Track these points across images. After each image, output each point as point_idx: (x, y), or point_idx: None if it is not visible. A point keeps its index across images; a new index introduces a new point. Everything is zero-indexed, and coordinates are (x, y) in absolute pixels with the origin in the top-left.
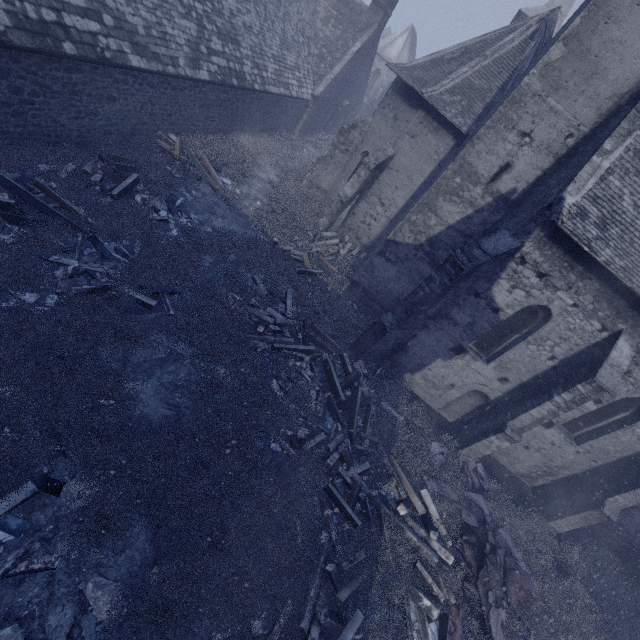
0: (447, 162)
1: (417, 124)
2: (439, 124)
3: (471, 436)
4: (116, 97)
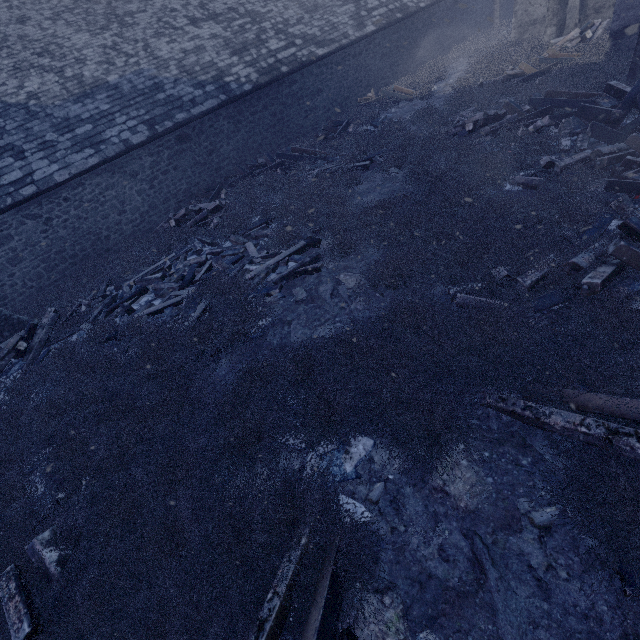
0: None
1: None
2: None
3: None
4: (321, 88)
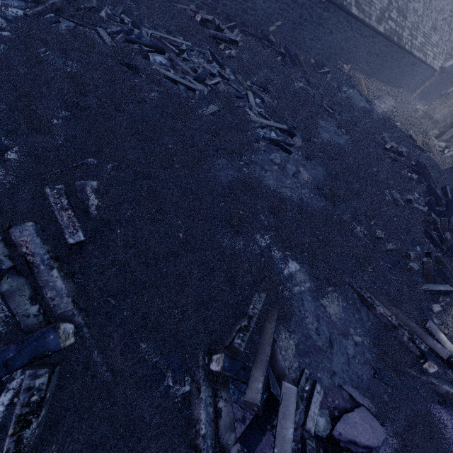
0: None
1: None
2: None
3: None
4: (333, 32)
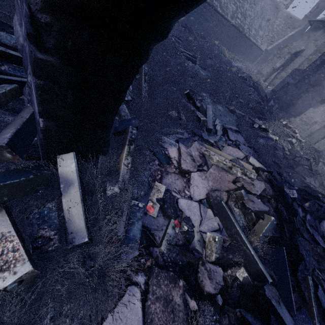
0: None
1: (319, 35)
2: None
3: (322, 140)
4: (209, 21)
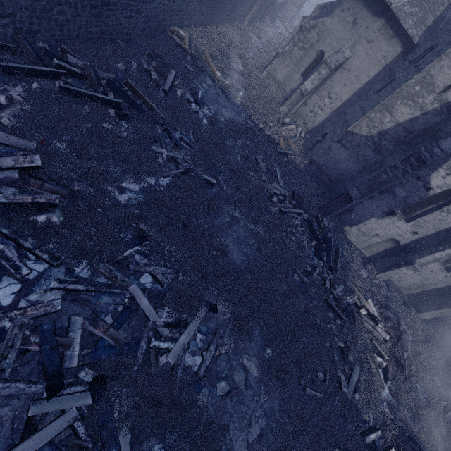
0: (399, 69)
1: (375, 31)
2: (394, 32)
3: (385, 266)
4: None
